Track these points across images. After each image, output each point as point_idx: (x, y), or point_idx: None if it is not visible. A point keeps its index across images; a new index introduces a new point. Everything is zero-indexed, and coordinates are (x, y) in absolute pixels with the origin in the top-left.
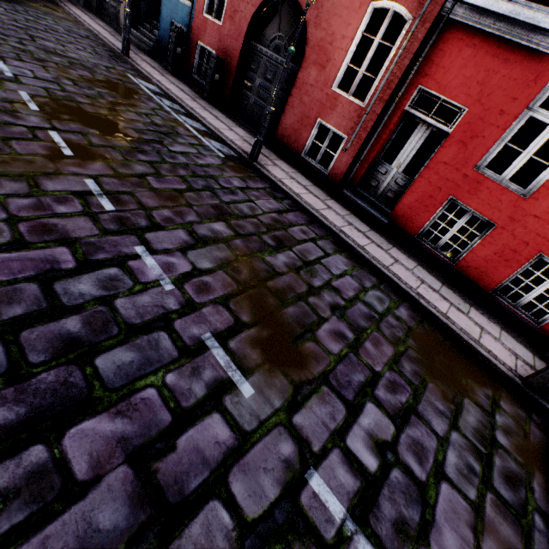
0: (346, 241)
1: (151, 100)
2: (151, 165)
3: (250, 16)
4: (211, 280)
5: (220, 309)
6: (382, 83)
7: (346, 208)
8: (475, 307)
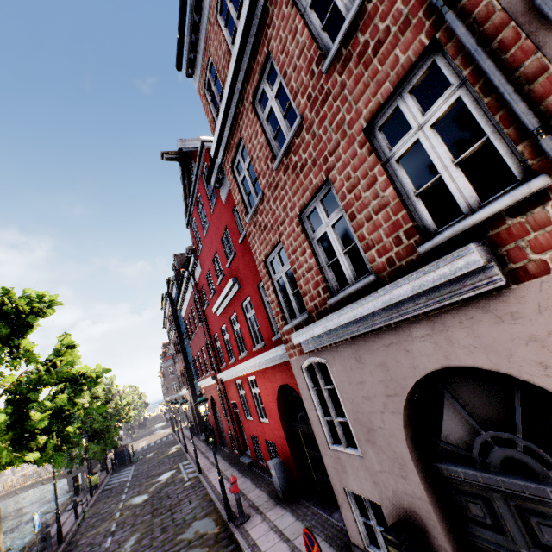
0: (208, 490)
1: (178, 471)
2: (144, 505)
3: (211, 407)
4: (123, 538)
5: (117, 545)
6: (224, 409)
7: (237, 468)
8: (262, 487)
